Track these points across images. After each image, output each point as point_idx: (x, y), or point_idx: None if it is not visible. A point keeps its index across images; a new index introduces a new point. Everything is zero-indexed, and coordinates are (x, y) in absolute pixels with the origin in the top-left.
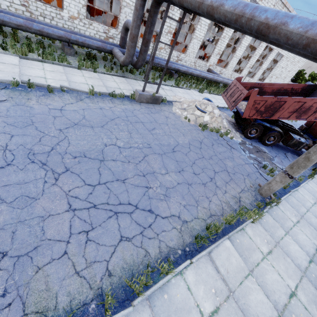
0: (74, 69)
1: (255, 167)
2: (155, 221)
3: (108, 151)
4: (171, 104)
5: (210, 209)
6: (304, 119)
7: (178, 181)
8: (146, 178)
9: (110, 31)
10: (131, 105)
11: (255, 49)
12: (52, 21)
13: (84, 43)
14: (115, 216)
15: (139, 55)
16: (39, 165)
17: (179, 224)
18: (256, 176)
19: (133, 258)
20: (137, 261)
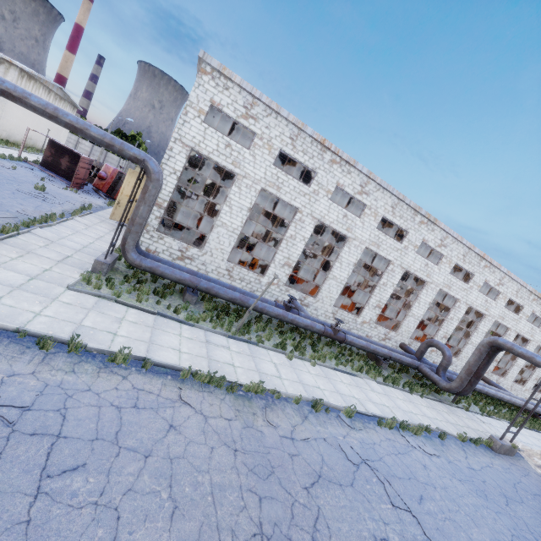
0: (407, 393)
1: None
2: None
3: None
4: (518, 454)
5: None
6: None
7: None
8: None
9: (389, 333)
10: (497, 458)
11: None
12: (346, 324)
13: (399, 360)
14: None
15: (467, 385)
16: None
17: None
18: None
19: None
20: None
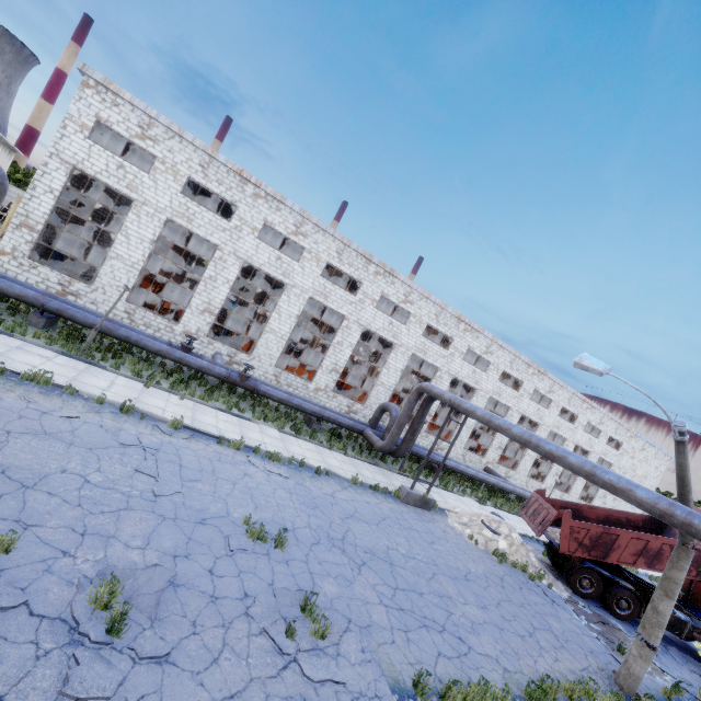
0: (325, 449)
1: (603, 645)
2: (469, 652)
3: (394, 556)
4: (444, 513)
5: (538, 671)
6: (662, 571)
7: (484, 618)
8: (444, 600)
9: (355, 406)
10: (397, 504)
11: None
12: (295, 390)
13: (336, 421)
14: (426, 628)
15: (403, 443)
16: (340, 551)
17: (500, 668)
18: (607, 659)
19: (459, 678)
20: (463, 683)
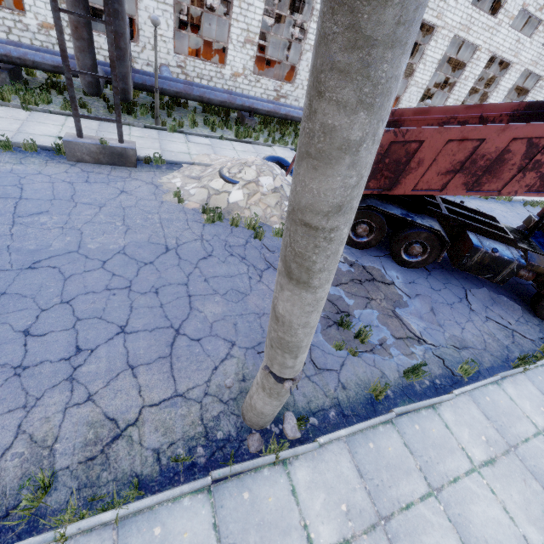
0: None
1: None
2: None
3: None
4: (175, 168)
5: None
6: (494, 192)
7: None
8: None
9: None
10: (41, 165)
11: (464, 67)
12: (10, 36)
13: (26, 60)
14: None
15: None
16: None
17: None
18: None
19: None
20: None
